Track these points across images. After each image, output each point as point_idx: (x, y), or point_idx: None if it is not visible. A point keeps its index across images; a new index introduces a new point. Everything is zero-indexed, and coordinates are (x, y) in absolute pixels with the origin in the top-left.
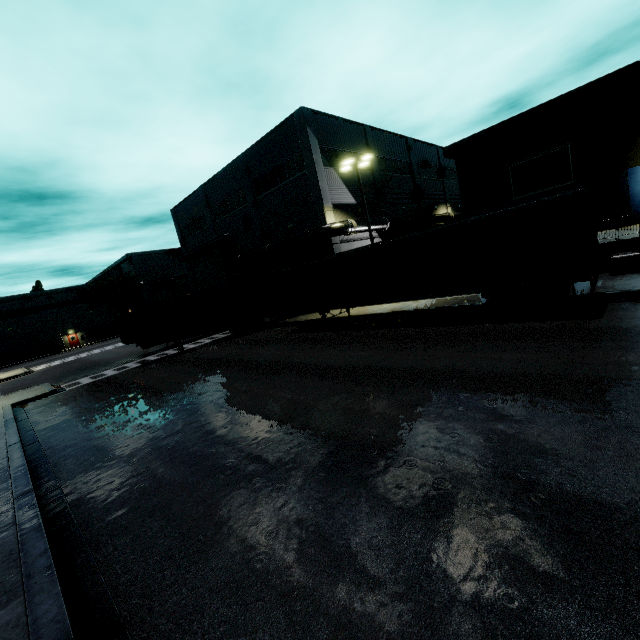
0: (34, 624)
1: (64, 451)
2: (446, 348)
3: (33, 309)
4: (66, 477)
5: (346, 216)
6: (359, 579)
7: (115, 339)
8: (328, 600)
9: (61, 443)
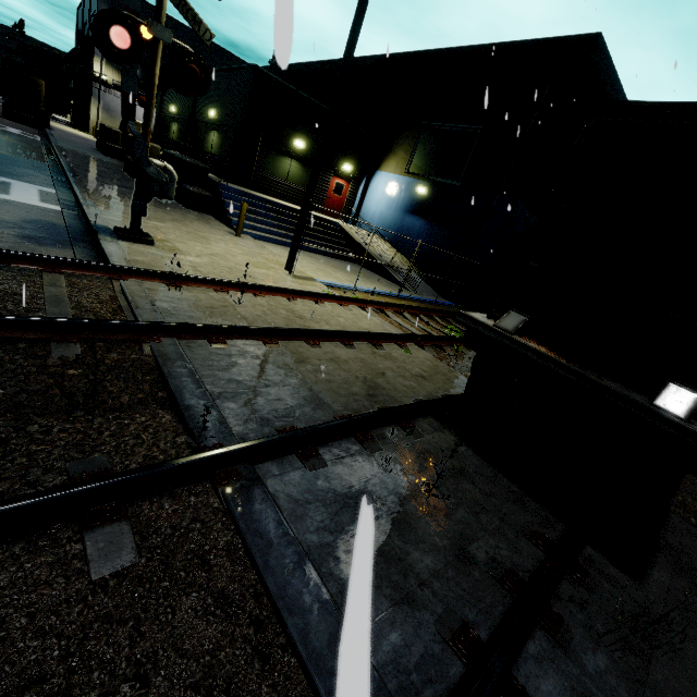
0: None
1: None
2: None
3: None
4: None
5: None
6: None
7: None
8: None
9: None
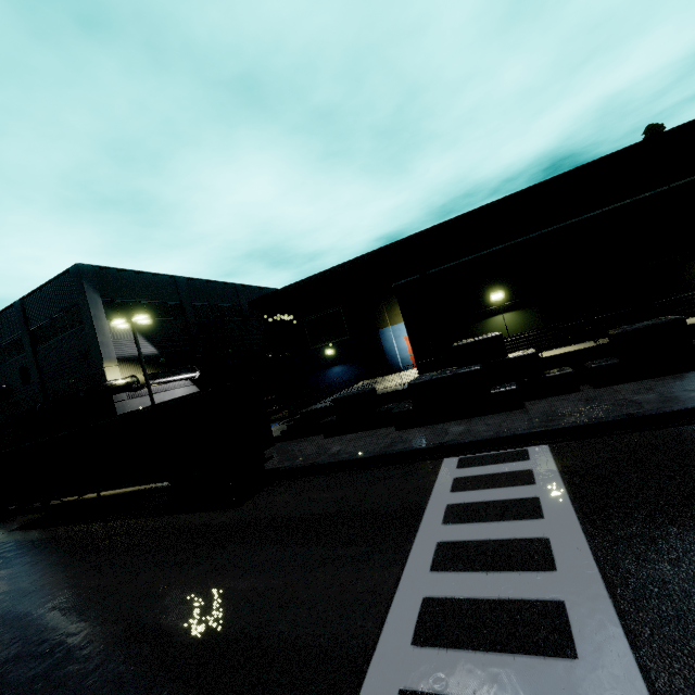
0: None
1: None
2: (77, 566)
3: None
4: None
5: (142, 368)
6: None
7: None
8: None
9: None
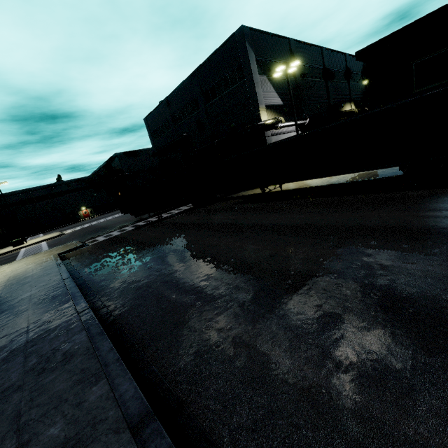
0: (120, 398)
1: (100, 283)
2: (373, 210)
3: (59, 193)
4: (107, 300)
5: (275, 114)
6: (367, 383)
7: (112, 212)
8: (345, 397)
9: (97, 278)
